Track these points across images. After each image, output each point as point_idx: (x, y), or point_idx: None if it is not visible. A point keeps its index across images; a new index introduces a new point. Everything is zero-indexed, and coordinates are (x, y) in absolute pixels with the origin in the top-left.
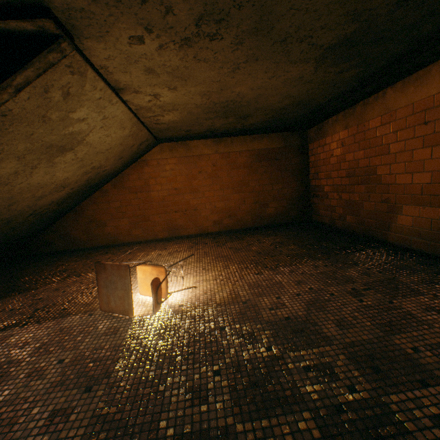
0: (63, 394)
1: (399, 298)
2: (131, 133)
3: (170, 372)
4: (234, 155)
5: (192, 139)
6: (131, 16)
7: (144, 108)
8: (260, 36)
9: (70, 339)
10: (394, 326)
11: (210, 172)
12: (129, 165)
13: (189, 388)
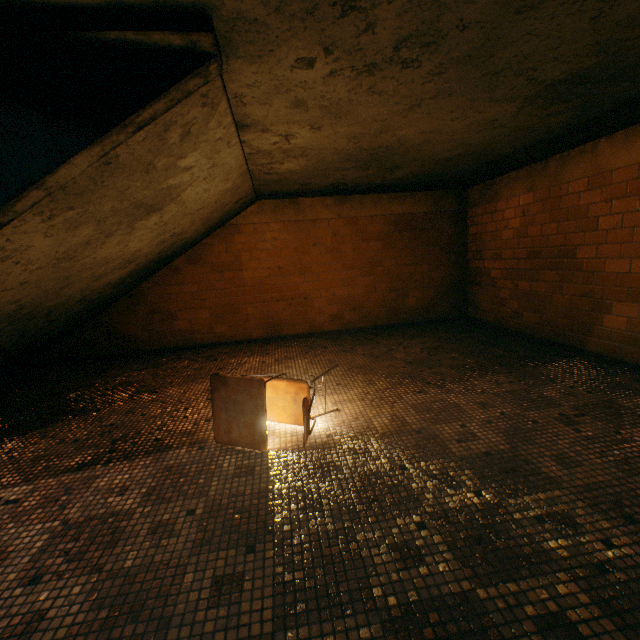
0: (217, 556)
1: (626, 427)
2: (233, 186)
3: (356, 525)
4: (363, 220)
5: (306, 197)
6: (315, 33)
7: (261, 152)
8: (469, 66)
9: (188, 482)
10: (633, 464)
11: (328, 245)
12: (213, 231)
13: (392, 546)
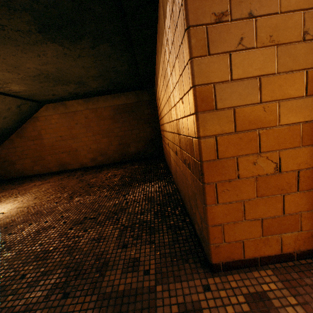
0: None
1: (98, 227)
2: None
3: None
4: (100, 109)
5: (67, 100)
6: None
7: None
8: None
9: None
10: (50, 253)
11: (84, 123)
12: (24, 121)
13: None
